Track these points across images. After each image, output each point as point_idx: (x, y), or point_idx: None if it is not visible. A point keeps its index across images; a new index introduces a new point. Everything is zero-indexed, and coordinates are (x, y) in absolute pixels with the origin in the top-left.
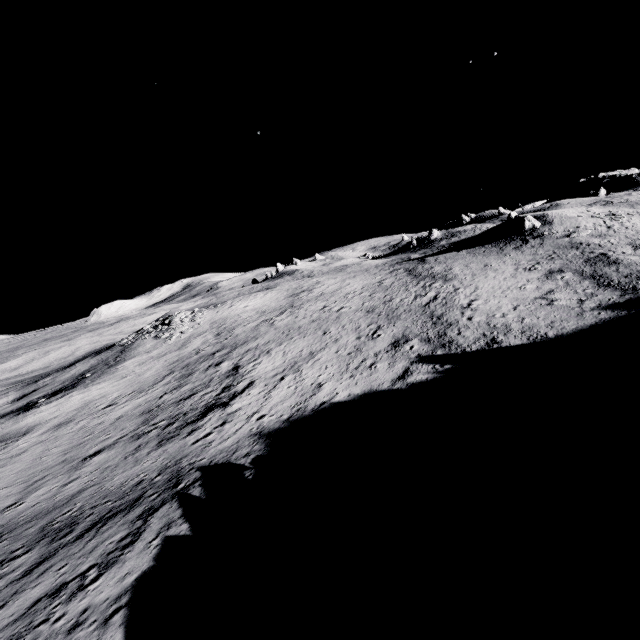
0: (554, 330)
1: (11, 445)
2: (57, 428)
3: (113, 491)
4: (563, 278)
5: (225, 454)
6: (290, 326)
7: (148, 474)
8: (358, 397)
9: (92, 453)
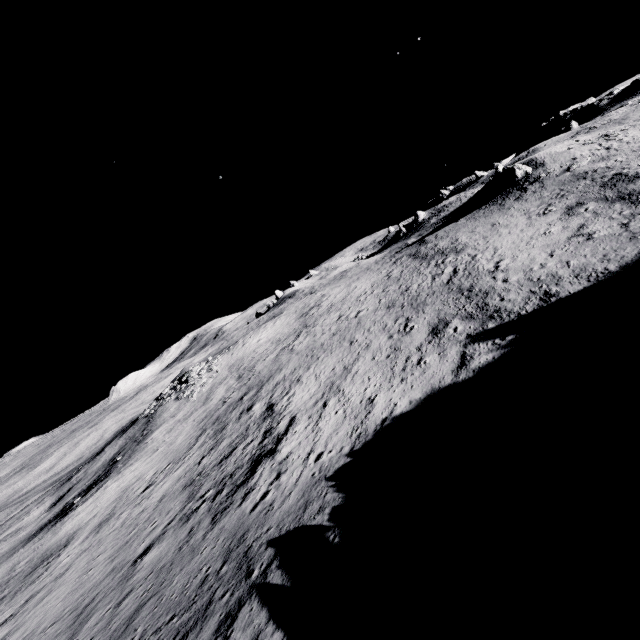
0: (613, 262)
1: (53, 563)
2: (98, 529)
3: (176, 600)
4: (587, 210)
5: (294, 515)
6: (311, 346)
7: (211, 566)
8: (422, 402)
9: (141, 552)
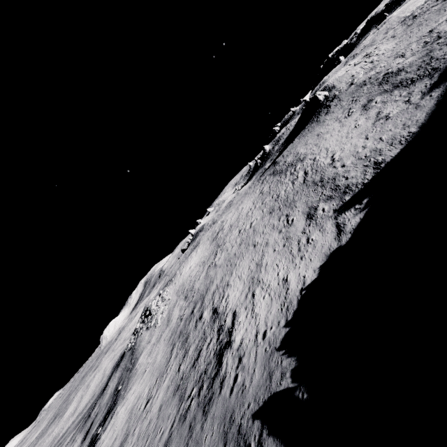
0: (412, 126)
1: None
2: None
3: None
4: (377, 102)
5: (264, 387)
6: (228, 258)
7: None
8: (323, 267)
9: None
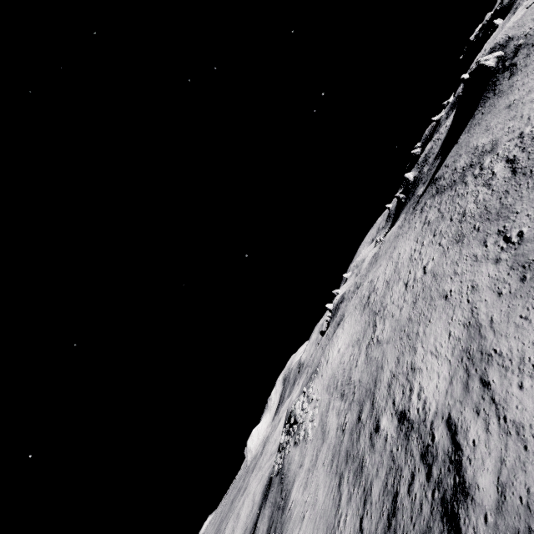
0: None
1: None
2: None
3: None
4: None
5: None
6: (398, 327)
7: None
8: None
9: None
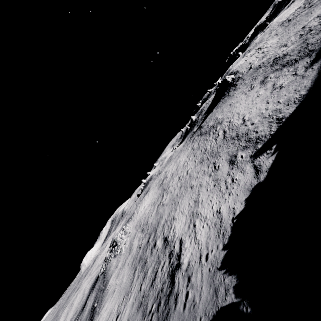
0: (302, 90)
1: None
2: None
3: None
4: (271, 78)
5: (211, 302)
6: (172, 198)
7: None
8: (248, 200)
9: None
